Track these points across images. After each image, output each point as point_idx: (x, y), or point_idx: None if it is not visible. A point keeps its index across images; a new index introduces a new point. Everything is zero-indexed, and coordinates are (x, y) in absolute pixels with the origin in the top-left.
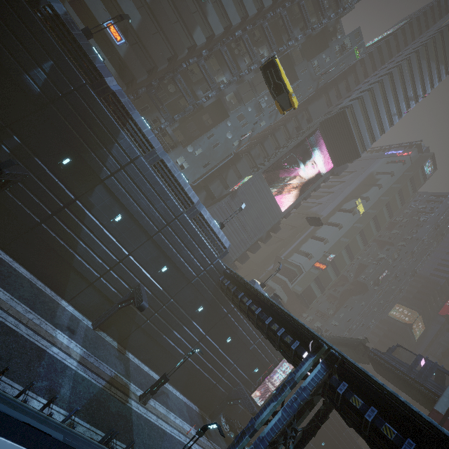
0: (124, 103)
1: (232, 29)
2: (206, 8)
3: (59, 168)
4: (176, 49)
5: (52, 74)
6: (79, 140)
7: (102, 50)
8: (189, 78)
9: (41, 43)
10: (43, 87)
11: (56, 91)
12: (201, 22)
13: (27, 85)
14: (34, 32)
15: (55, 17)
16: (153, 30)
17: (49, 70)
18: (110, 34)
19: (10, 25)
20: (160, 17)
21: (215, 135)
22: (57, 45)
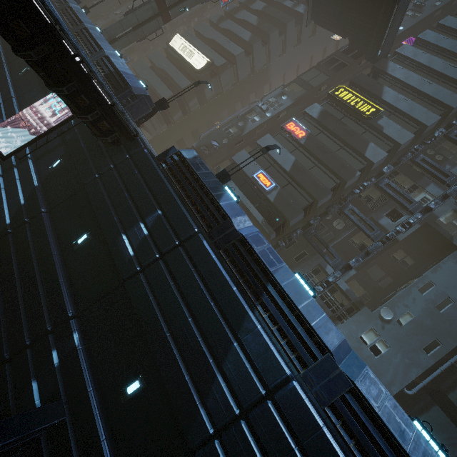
0: (260, 253)
1: (425, 133)
2: (379, 123)
3: (119, 403)
4: (342, 175)
5: (155, 228)
6: (166, 337)
7: (250, 200)
8: (365, 207)
9: (153, 193)
10: (138, 248)
11: (153, 251)
12: (374, 139)
13: (119, 250)
14: (149, 183)
15: (181, 163)
16: (309, 166)
17: (153, 223)
18: (259, 182)
19: (128, 183)
20: (317, 151)
21: (436, 285)
22: (172, 190)
